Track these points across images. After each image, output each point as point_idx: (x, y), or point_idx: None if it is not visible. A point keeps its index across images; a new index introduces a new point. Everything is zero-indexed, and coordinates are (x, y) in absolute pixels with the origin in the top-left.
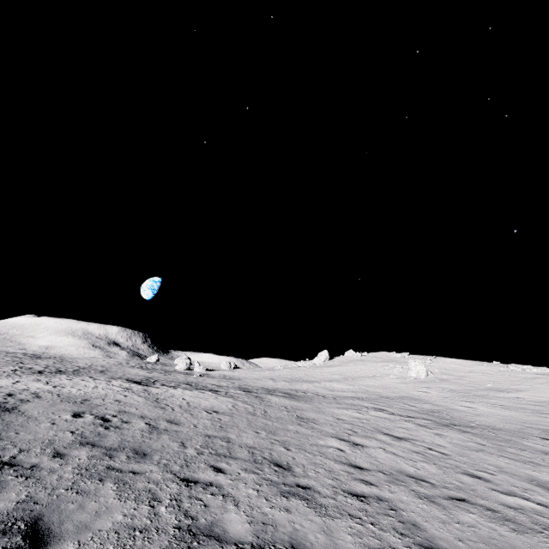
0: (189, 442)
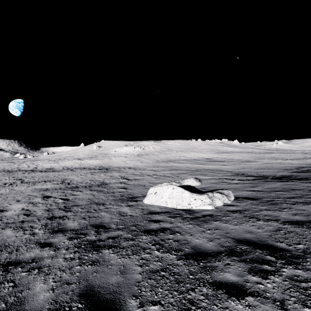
0: None
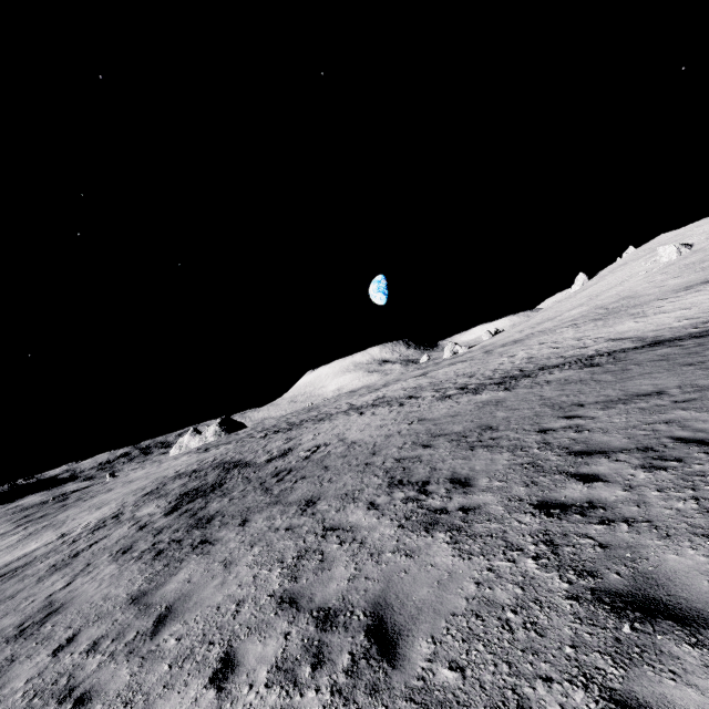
0: (443, 381)
